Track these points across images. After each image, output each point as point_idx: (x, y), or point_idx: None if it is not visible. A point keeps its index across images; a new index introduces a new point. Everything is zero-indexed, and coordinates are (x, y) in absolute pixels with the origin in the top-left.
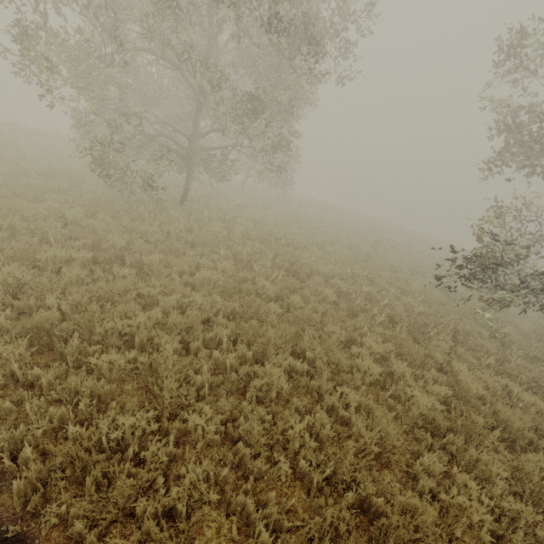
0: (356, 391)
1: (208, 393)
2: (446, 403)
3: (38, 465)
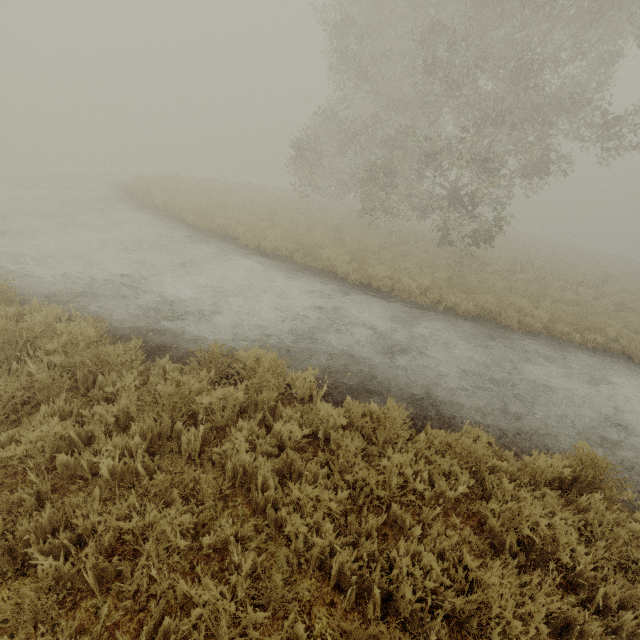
0: None
1: None
2: None
3: None
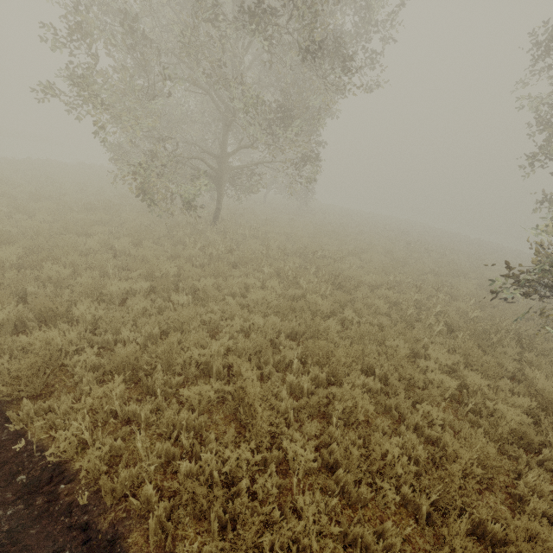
0: (432, 407)
1: (292, 419)
2: (530, 415)
3: (165, 503)
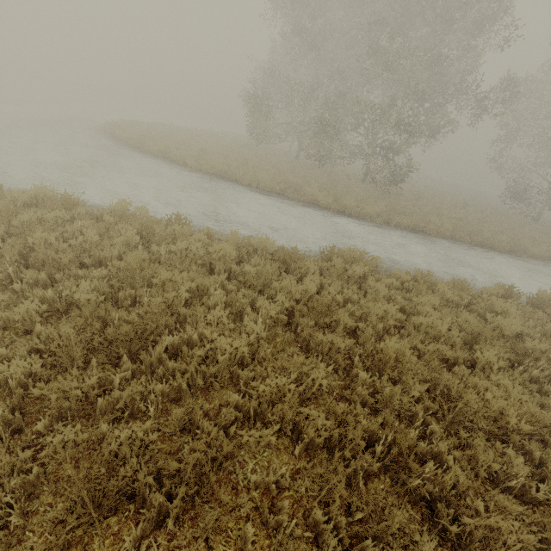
0: None
1: None
2: None
3: None
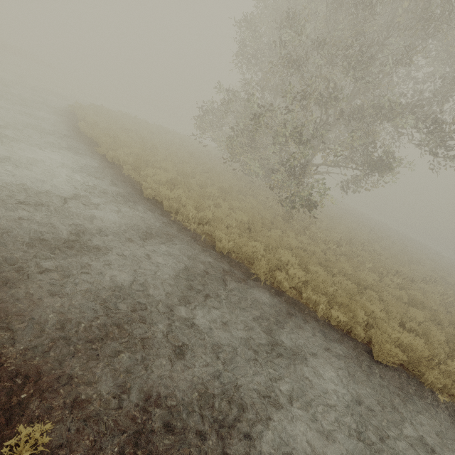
0: None
1: None
2: None
3: None
